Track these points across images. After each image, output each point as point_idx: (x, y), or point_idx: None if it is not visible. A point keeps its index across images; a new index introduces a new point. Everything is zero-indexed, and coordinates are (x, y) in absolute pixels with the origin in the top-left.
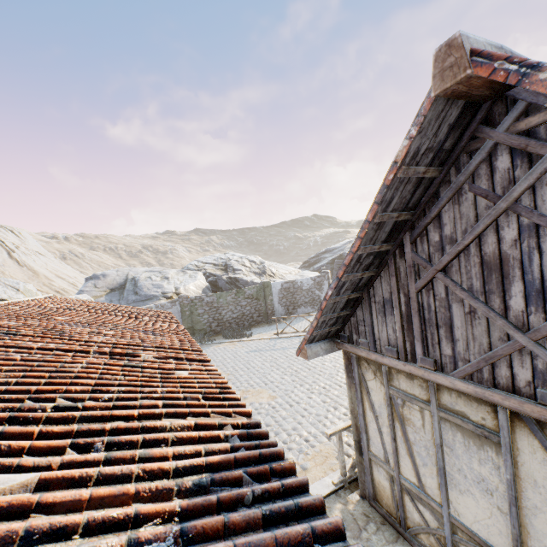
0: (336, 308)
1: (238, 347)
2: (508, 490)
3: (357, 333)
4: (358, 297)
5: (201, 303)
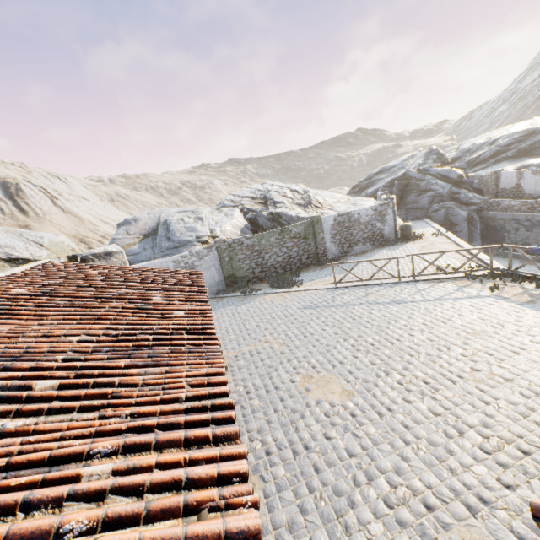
0: None
1: (287, 301)
2: None
3: None
4: None
5: (240, 247)
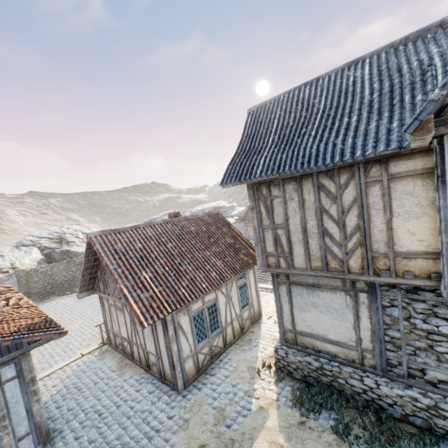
0: (86, 280)
1: (67, 300)
2: (125, 321)
3: (97, 287)
4: (95, 276)
5: (36, 273)
